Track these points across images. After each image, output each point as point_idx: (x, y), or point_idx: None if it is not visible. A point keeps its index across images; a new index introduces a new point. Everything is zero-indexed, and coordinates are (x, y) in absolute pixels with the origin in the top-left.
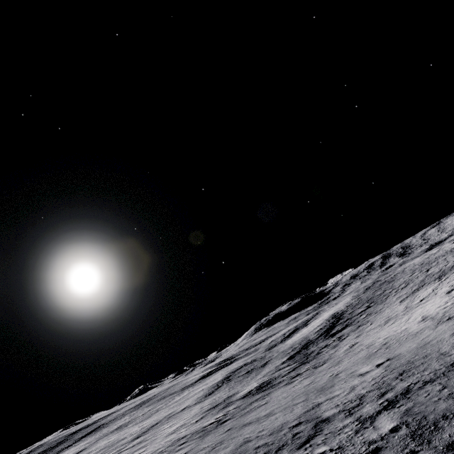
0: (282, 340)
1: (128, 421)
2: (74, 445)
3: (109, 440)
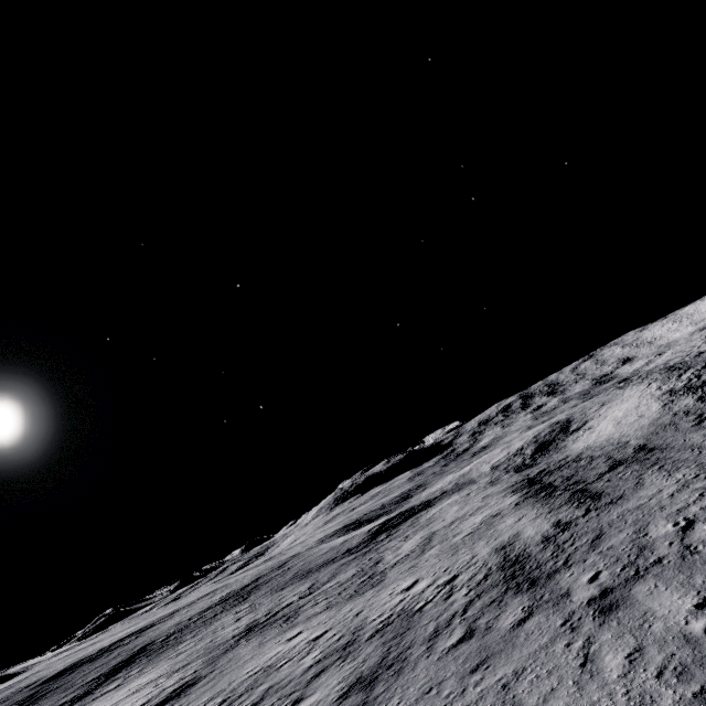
0: (533, 456)
1: (269, 614)
2: (108, 690)
3: (305, 639)
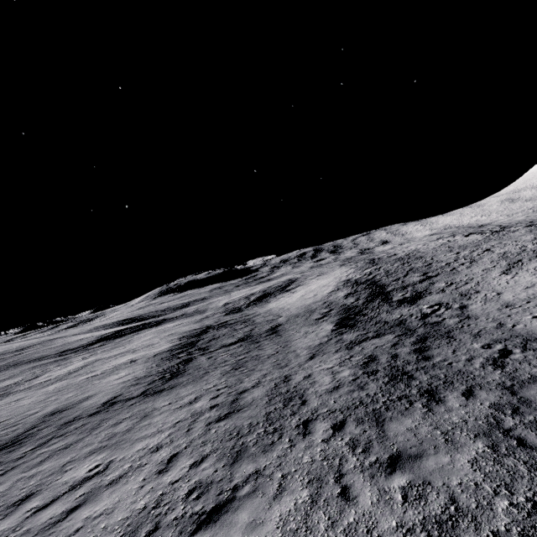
0: (250, 303)
1: None
2: None
3: None
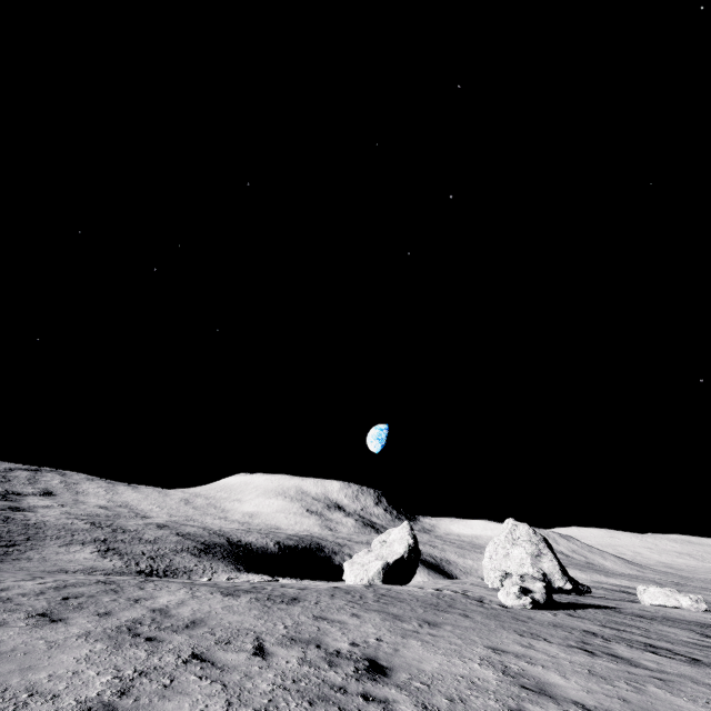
0: None
1: None
2: None
3: None
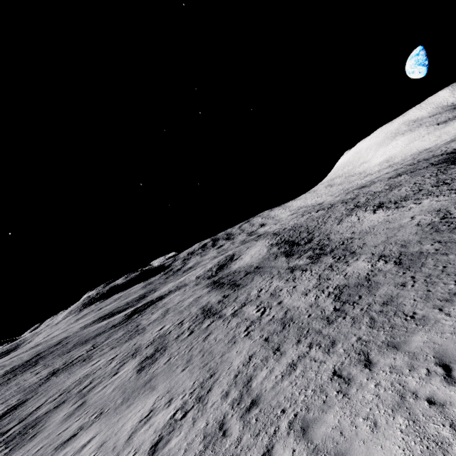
0: (216, 272)
1: (66, 363)
2: None
3: (105, 361)
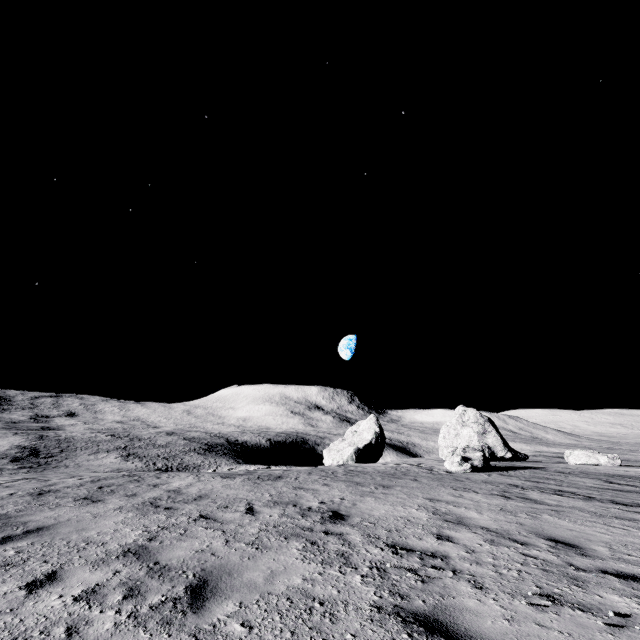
0: None
1: None
2: None
3: None
